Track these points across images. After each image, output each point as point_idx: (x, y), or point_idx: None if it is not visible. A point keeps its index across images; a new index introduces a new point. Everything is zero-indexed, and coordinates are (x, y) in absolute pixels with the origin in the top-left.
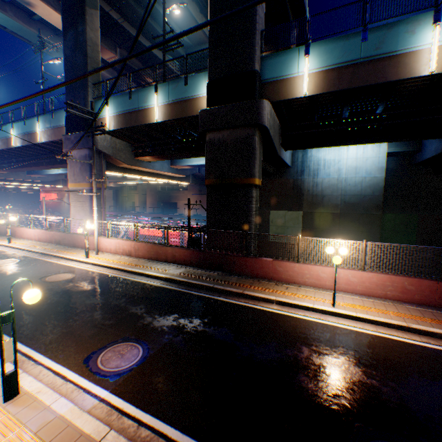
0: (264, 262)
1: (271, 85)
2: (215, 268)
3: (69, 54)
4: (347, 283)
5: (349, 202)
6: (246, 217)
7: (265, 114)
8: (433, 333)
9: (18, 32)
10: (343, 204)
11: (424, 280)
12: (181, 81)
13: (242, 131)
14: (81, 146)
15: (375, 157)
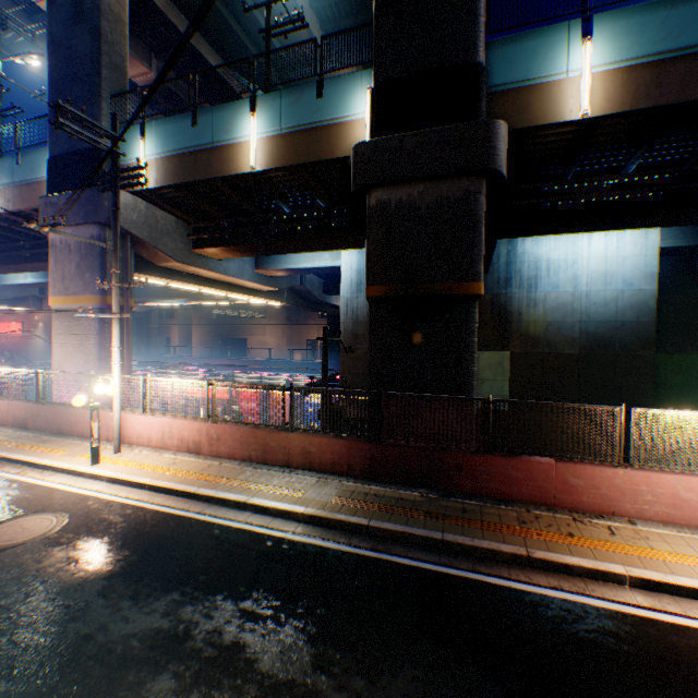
0: (536, 465)
1: (507, 96)
2: (411, 481)
3: (60, 33)
4: None
5: (596, 335)
6: (463, 363)
7: (503, 152)
8: None
9: None
10: (584, 337)
11: None
12: (310, 89)
13: (454, 185)
14: (82, 219)
15: (638, 256)
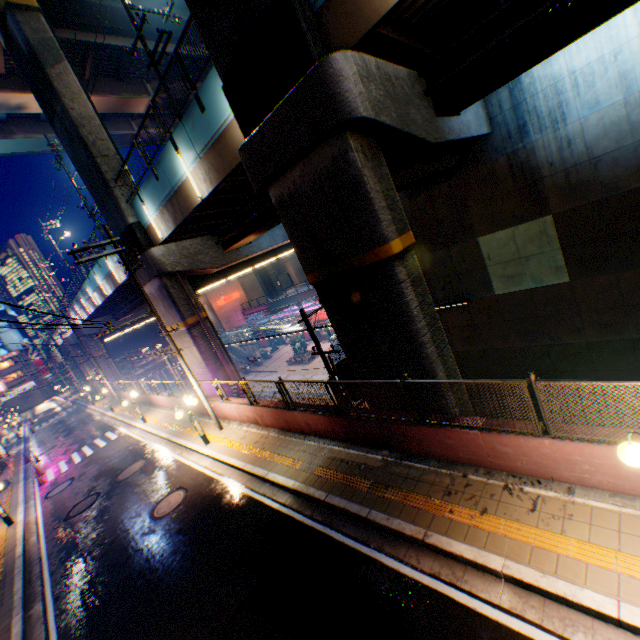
0: (464, 435)
1: (335, 2)
2: (377, 445)
3: (72, 155)
4: None
5: None
6: (403, 325)
7: (348, 90)
8: None
9: (41, 149)
10: None
11: None
12: (194, 107)
13: (320, 155)
14: (149, 277)
15: None
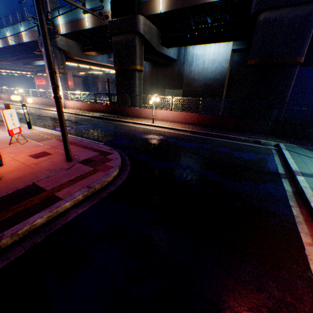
0: (136, 109)
1: (144, 4)
2: (117, 114)
3: None
4: (166, 117)
5: (208, 84)
6: (133, 88)
7: (140, 25)
8: (179, 129)
9: None
10: (204, 85)
11: (192, 114)
12: None
13: (129, 36)
14: None
15: (224, 53)
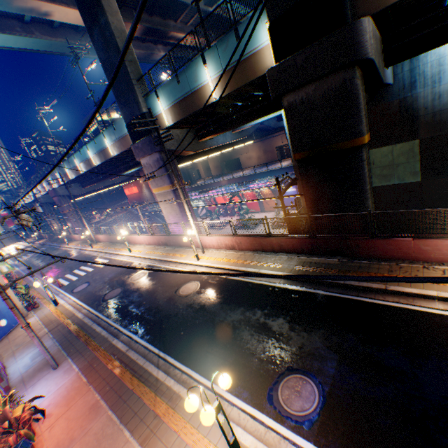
0: (401, 242)
1: None
2: (333, 254)
3: (103, 57)
4: None
5: None
6: (358, 187)
7: (367, 41)
8: None
9: (49, 49)
10: None
11: None
12: (231, 36)
13: (334, 79)
14: (150, 152)
15: None
